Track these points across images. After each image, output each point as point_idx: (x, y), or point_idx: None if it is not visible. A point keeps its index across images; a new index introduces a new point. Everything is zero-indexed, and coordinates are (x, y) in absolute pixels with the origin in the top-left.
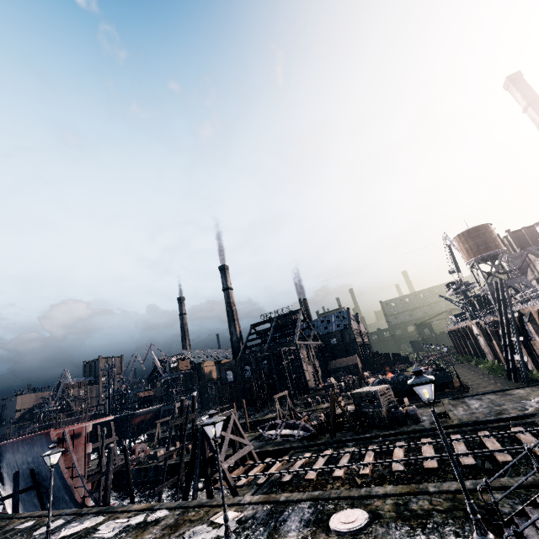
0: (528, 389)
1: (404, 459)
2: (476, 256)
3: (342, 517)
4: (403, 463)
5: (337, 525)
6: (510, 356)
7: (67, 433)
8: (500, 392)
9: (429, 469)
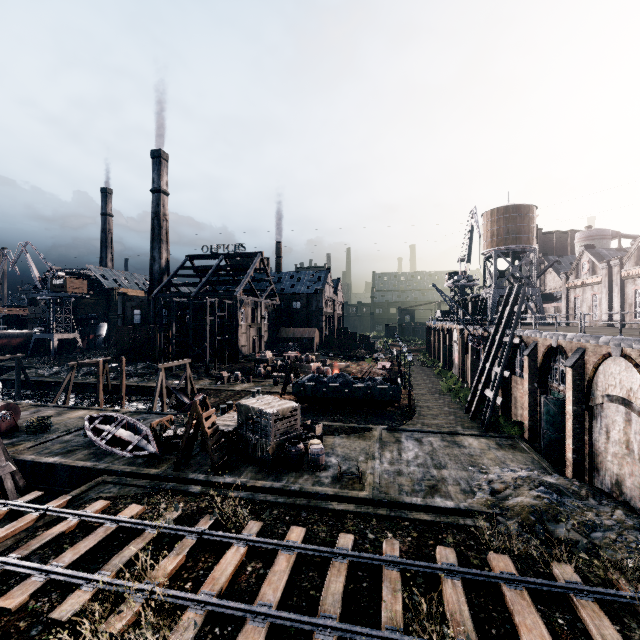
0: (484, 442)
1: (214, 603)
2: (499, 246)
3: None
4: (208, 612)
5: None
6: (481, 389)
7: None
8: (449, 434)
9: None
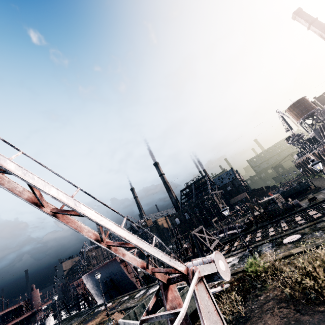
0: None
1: (303, 218)
2: (302, 117)
3: (288, 239)
4: (303, 220)
5: (288, 241)
6: None
7: None
8: None
9: (318, 217)
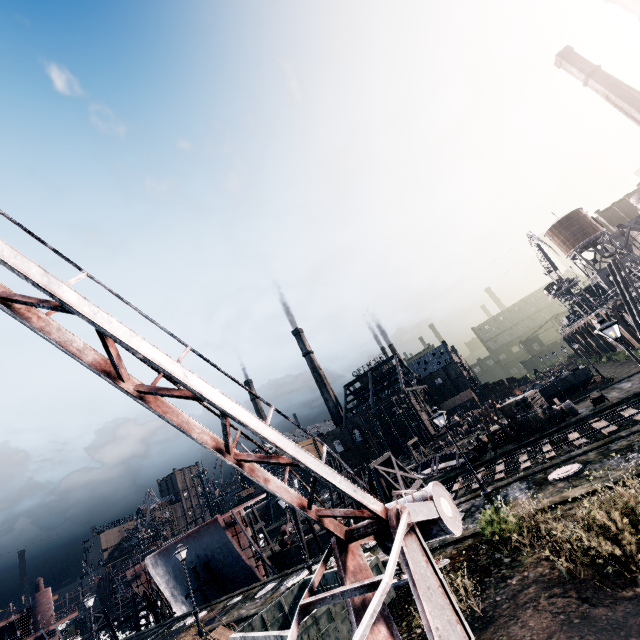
0: None
1: (583, 435)
2: (575, 246)
3: (558, 472)
4: (584, 438)
5: (557, 476)
6: None
7: (235, 514)
8: None
9: (611, 432)
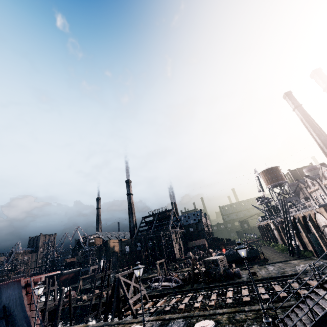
0: (299, 260)
1: (233, 296)
2: (271, 183)
3: (201, 324)
4: (232, 299)
5: None
6: (290, 241)
7: (32, 280)
8: (284, 261)
9: (246, 301)
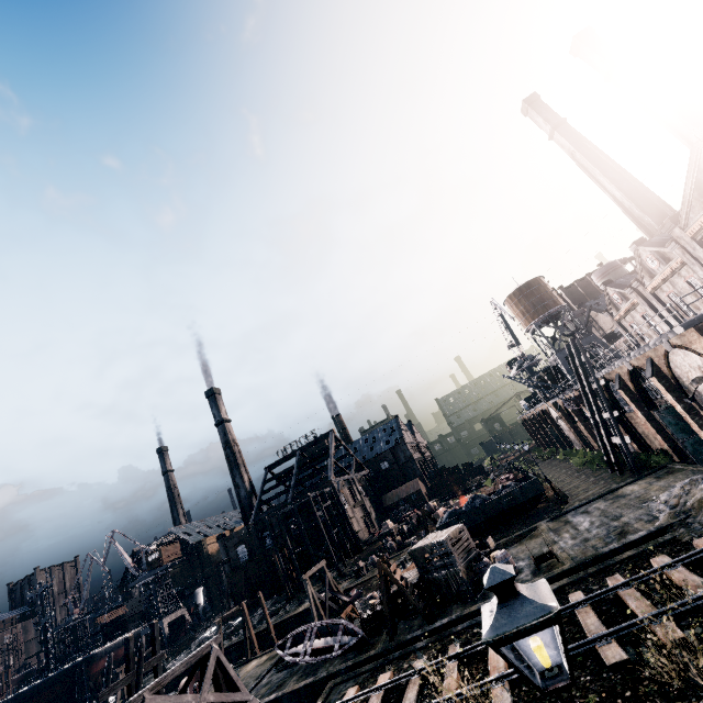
0: (642, 482)
1: (508, 673)
2: (535, 319)
3: None
4: (509, 682)
5: None
6: (607, 440)
7: None
8: (609, 494)
9: None
